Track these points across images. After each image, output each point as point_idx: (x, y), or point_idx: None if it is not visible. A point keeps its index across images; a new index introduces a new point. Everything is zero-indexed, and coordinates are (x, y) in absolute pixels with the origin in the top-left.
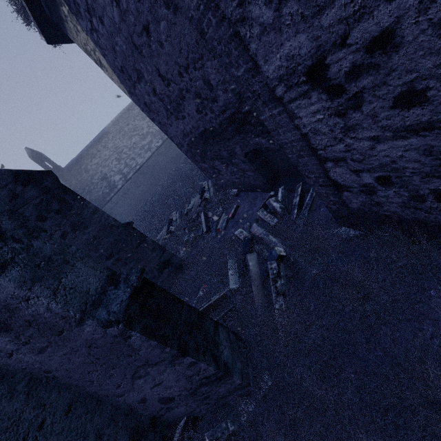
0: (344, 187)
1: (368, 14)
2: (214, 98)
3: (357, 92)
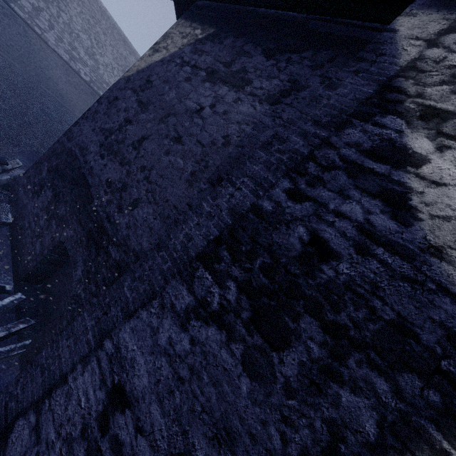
0: (5, 445)
1: (154, 455)
2: (122, 209)
3: (102, 451)
